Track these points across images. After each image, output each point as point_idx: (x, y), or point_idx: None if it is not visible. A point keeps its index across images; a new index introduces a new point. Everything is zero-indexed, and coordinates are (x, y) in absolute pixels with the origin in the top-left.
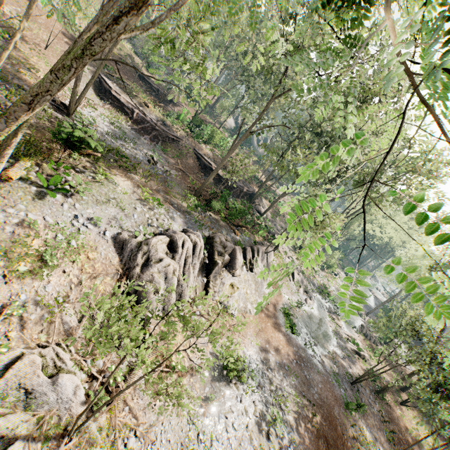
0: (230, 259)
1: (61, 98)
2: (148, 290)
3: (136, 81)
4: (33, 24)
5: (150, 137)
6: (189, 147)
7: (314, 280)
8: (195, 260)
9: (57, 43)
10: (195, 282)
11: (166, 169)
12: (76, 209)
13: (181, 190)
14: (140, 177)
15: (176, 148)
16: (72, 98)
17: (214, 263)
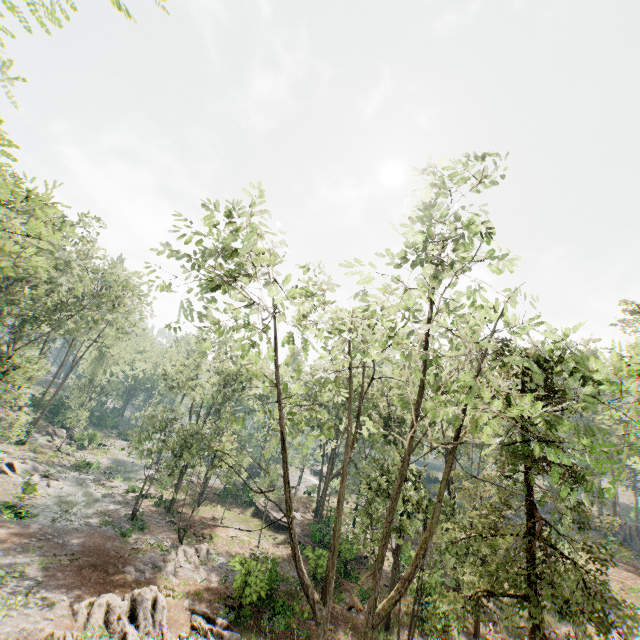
0: None
1: None
2: None
3: None
4: None
5: None
6: None
7: (64, 462)
8: None
9: None
10: None
11: None
12: None
13: None
14: None
15: None
16: None
17: None
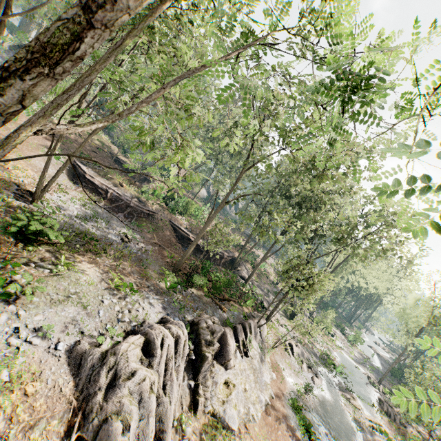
0: (220, 346)
1: (29, 186)
2: (113, 430)
3: (111, 165)
4: (12, 125)
5: (125, 214)
6: (165, 219)
7: (314, 349)
8: (179, 360)
9: (34, 138)
10: (180, 390)
11: (142, 246)
12: (19, 319)
13: (158, 267)
14: (111, 260)
15: (151, 222)
16: (39, 186)
17: (202, 357)
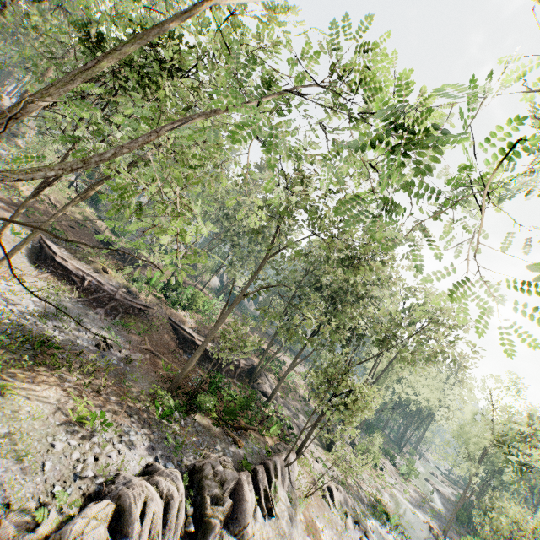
0: (233, 503)
1: None
2: None
3: (95, 245)
4: None
5: (106, 309)
6: (162, 316)
7: (360, 491)
8: (169, 537)
9: None
10: None
11: (126, 354)
12: None
13: (148, 385)
14: (77, 377)
15: (143, 320)
16: None
17: (205, 527)
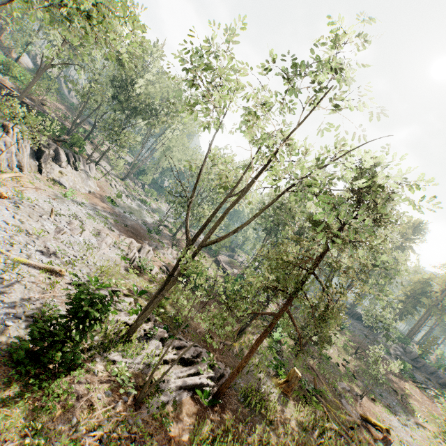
0: (55, 155)
1: None
2: None
3: None
4: None
5: None
6: None
7: (136, 196)
8: (26, 143)
9: None
10: (29, 162)
11: None
12: None
13: None
14: None
15: None
16: None
17: (42, 151)
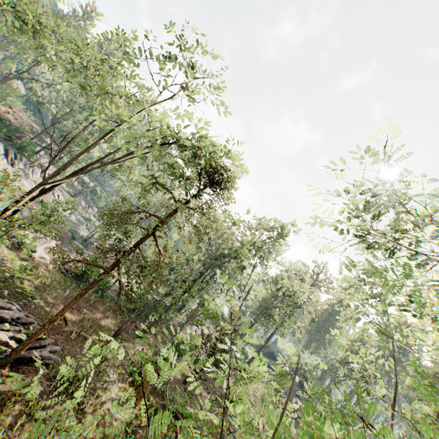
0: None
1: None
2: None
3: None
4: None
5: None
6: None
7: (83, 214)
8: None
9: None
10: None
11: None
12: None
13: None
14: None
15: None
16: None
17: None
